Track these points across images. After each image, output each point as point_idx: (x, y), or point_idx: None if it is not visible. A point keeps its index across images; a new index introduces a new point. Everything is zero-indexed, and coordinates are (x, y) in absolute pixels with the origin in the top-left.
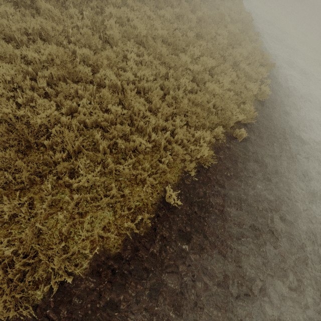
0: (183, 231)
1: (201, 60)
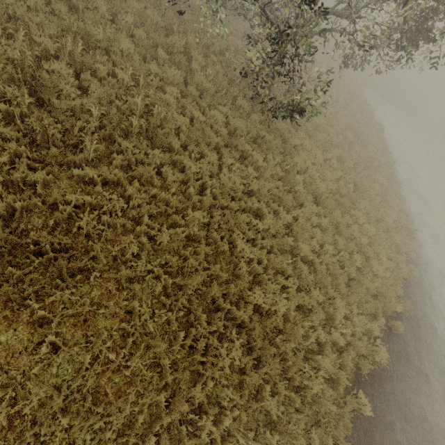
0: (363, 440)
1: (366, 230)
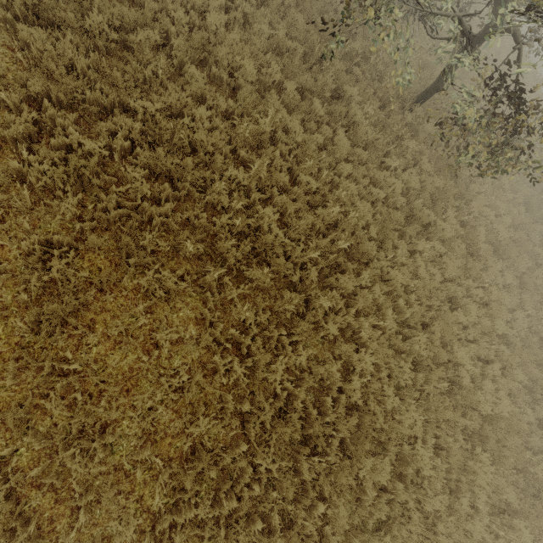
0: None
1: None
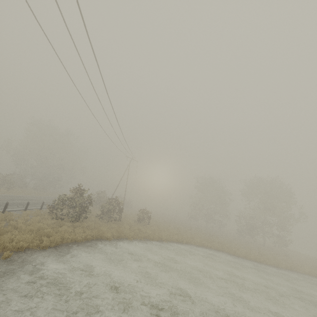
0: None
1: None
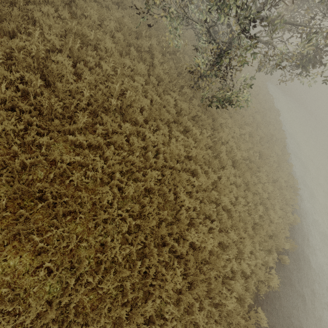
0: None
1: (266, 187)
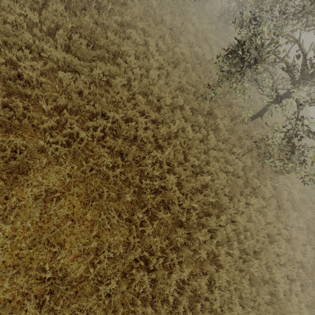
0: None
1: None
